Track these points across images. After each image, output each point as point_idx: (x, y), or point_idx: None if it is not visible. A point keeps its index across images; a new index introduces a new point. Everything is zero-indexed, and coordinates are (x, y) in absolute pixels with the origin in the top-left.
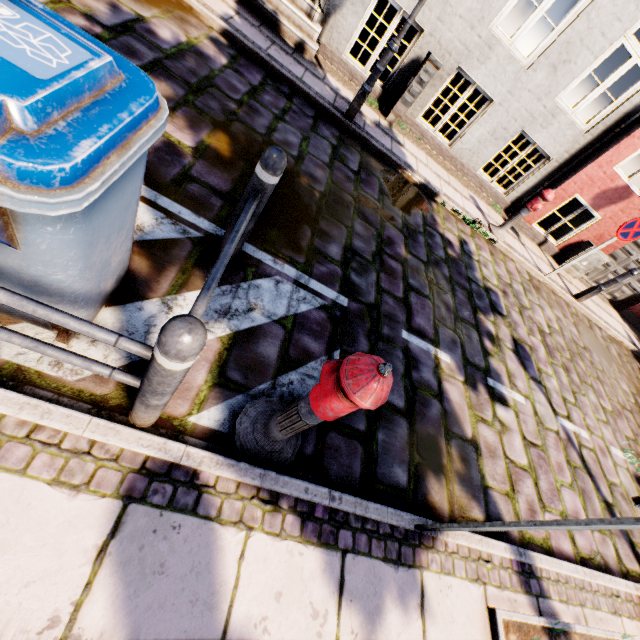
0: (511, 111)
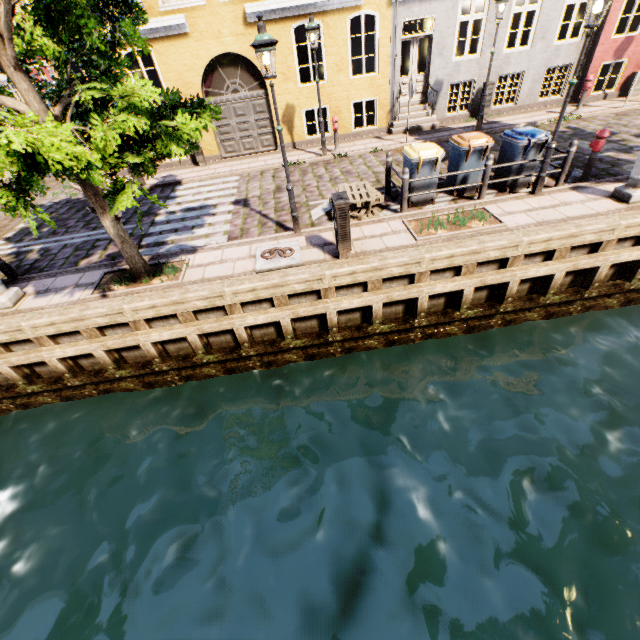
0: (535, 67)
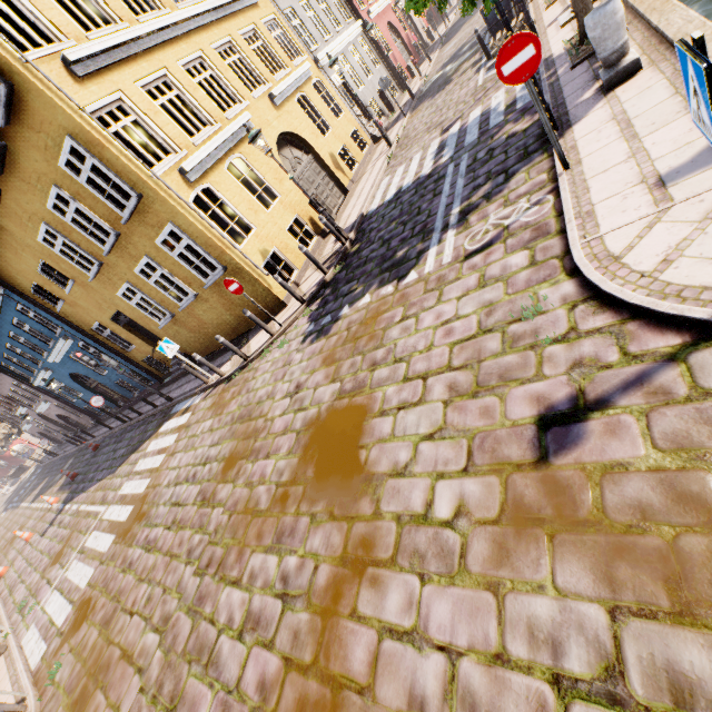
0: None
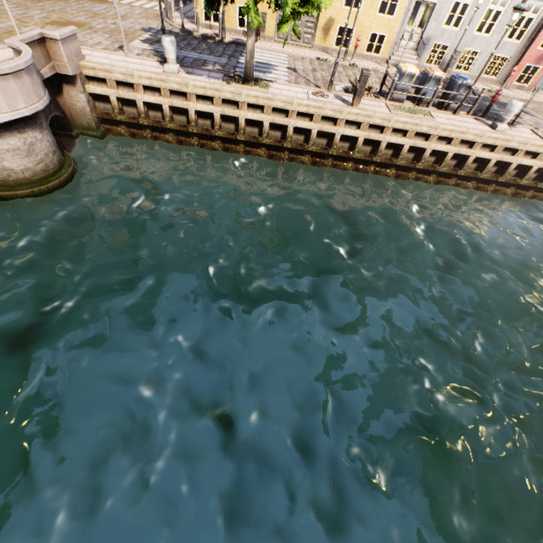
0: (488, 51)
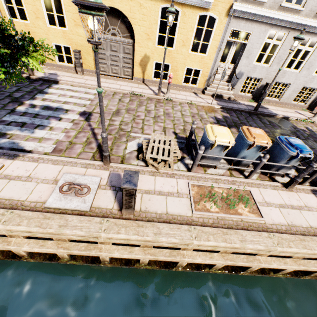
0: (297, 83)
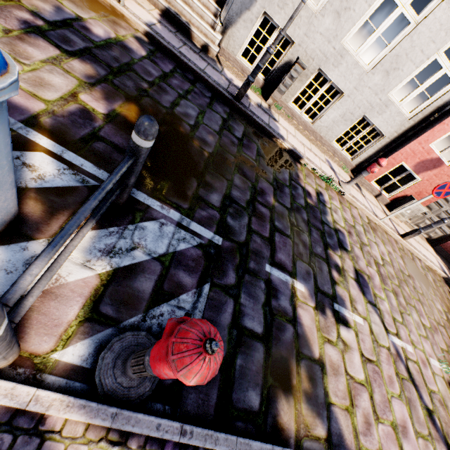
0: (356, 101)
